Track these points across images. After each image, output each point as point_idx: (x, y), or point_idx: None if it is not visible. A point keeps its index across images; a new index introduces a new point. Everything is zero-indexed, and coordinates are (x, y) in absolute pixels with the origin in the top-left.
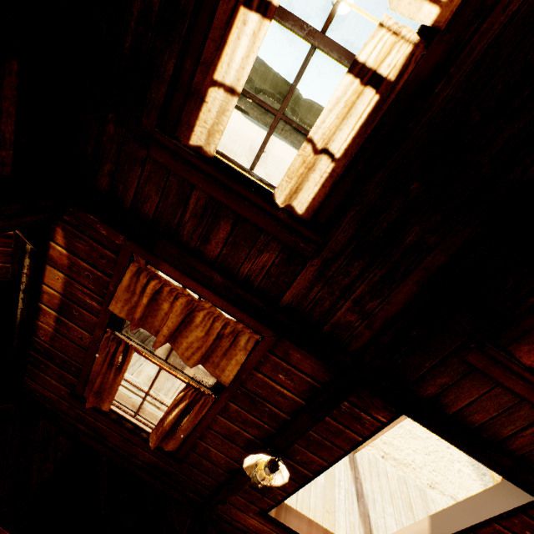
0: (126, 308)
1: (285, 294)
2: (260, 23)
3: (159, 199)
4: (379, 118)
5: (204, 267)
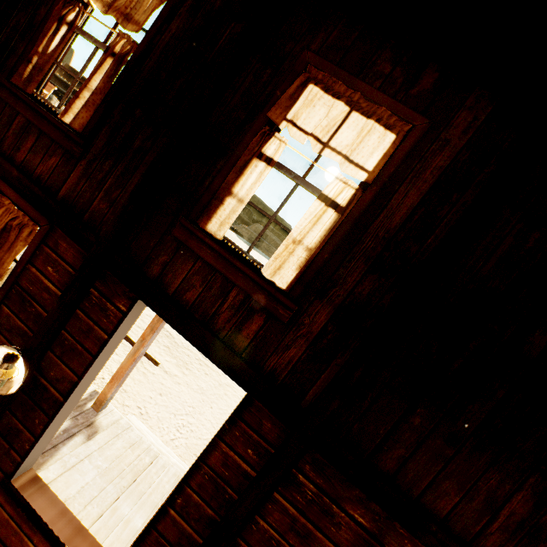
0: None
1: (62, 189)
2: (68, 32)
3: None
4: (118, 74)
5: (8, 164)
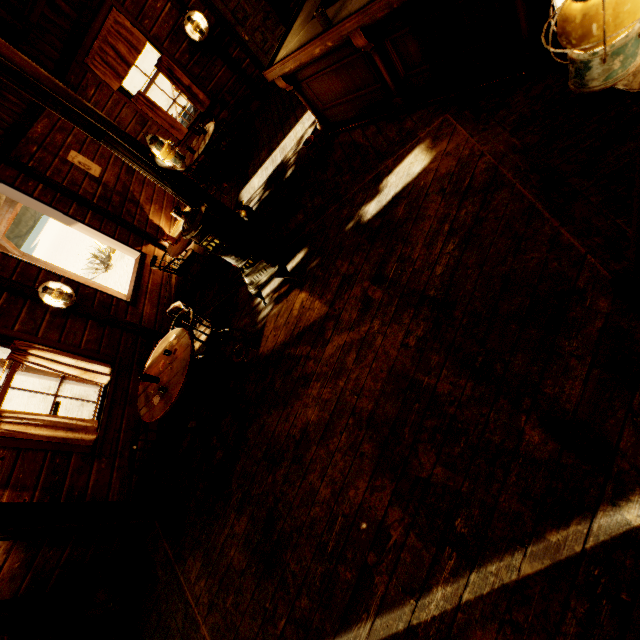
0: None
1: None
2: None
3: None
4: None
5: None
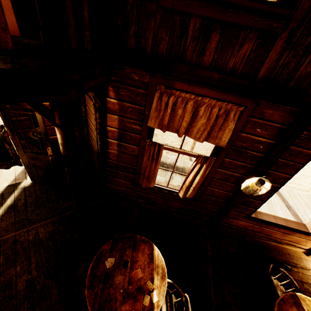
0: (157, 121)
1: (260, 70)
2: None
3: (168, 38)
4: None
5: (205, 72)
